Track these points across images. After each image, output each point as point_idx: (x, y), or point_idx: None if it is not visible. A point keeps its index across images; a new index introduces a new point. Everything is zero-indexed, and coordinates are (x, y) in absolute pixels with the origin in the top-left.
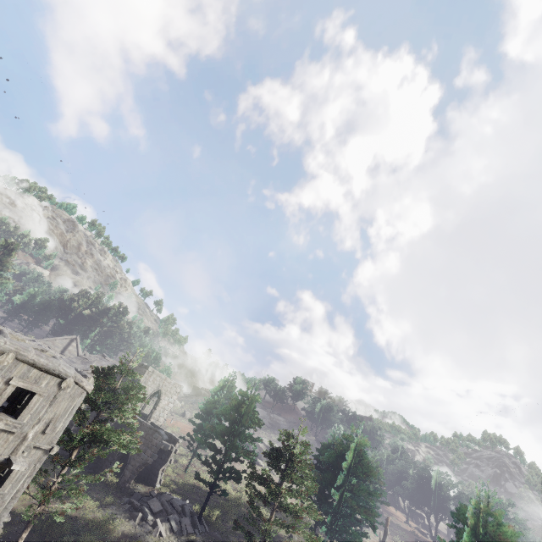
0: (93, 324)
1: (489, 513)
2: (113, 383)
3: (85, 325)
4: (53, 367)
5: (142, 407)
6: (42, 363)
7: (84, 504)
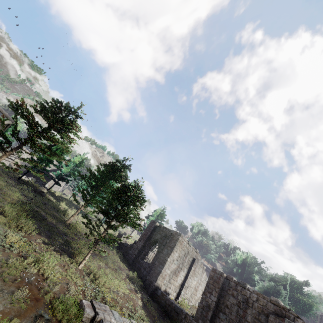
0: None
1: (117, 160)
2: None
3: None
4: None
5: None
6: None
7: None
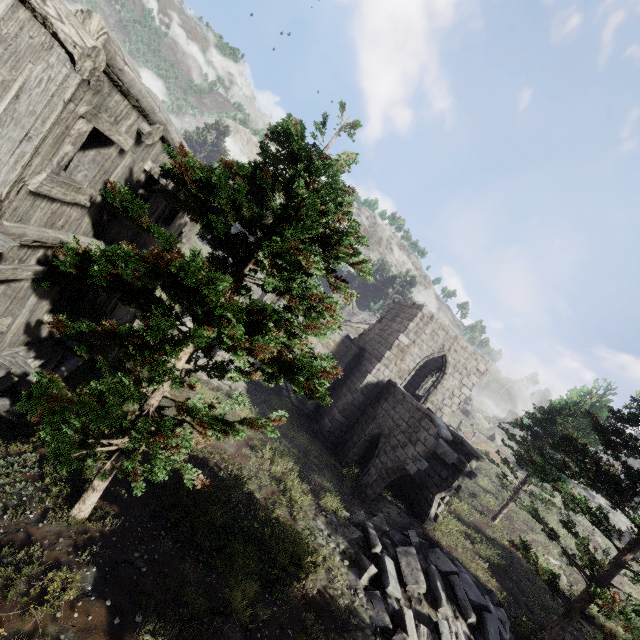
0: (376, 294)
1: None
2: (263, 183)
3: (368, 295)
4: None
5: (417, 386)
6: None
7: (286, 486)
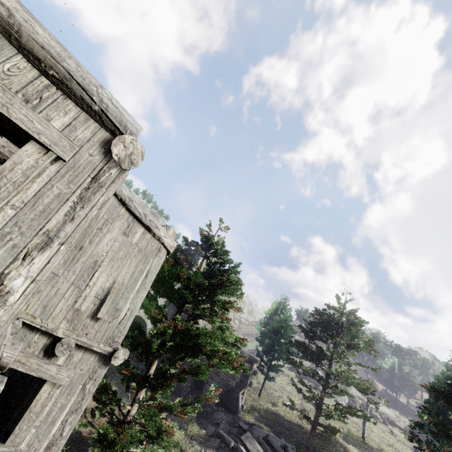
0: None
1: None
2: (195, 262)
3: None
4: (81, 80)
5: None
6: (42, 43)
7: None
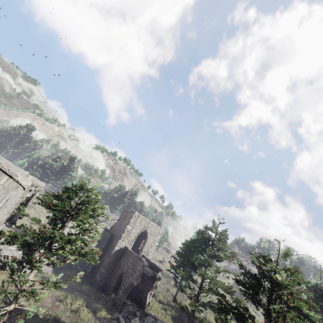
0: (119, 201)
1: None
2: (72, 197)
3: (115, 202)
4: None
5: (139, 245)
6: None
7: (80, 313)
